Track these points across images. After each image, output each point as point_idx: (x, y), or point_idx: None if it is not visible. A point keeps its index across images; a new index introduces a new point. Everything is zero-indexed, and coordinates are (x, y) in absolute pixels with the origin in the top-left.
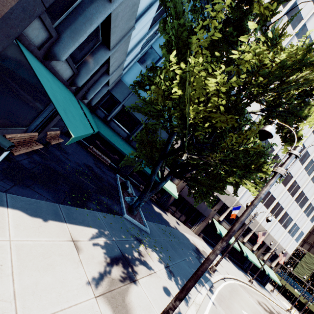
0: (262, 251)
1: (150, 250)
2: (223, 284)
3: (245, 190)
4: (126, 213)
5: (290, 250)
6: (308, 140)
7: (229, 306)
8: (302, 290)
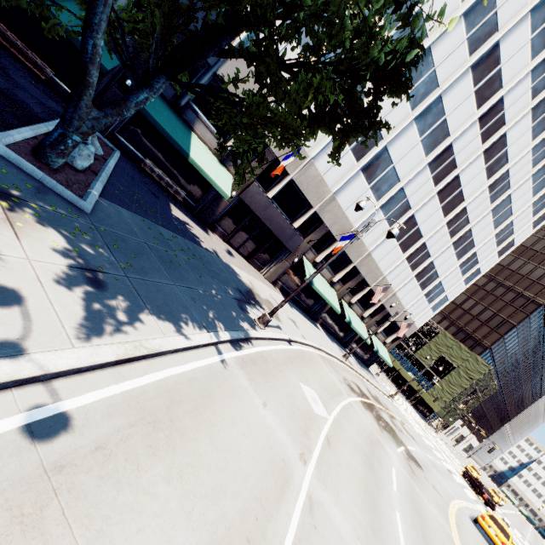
0: (377, 320)
1: (37, 225)
2: (282, 346)
3: (373, 210)
4: (6, 145)
5: (419, 323)
6: (518, 128)
7: (271, 374)
8: (420, 376)
